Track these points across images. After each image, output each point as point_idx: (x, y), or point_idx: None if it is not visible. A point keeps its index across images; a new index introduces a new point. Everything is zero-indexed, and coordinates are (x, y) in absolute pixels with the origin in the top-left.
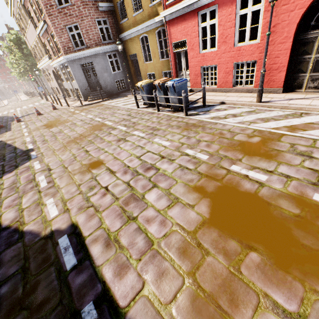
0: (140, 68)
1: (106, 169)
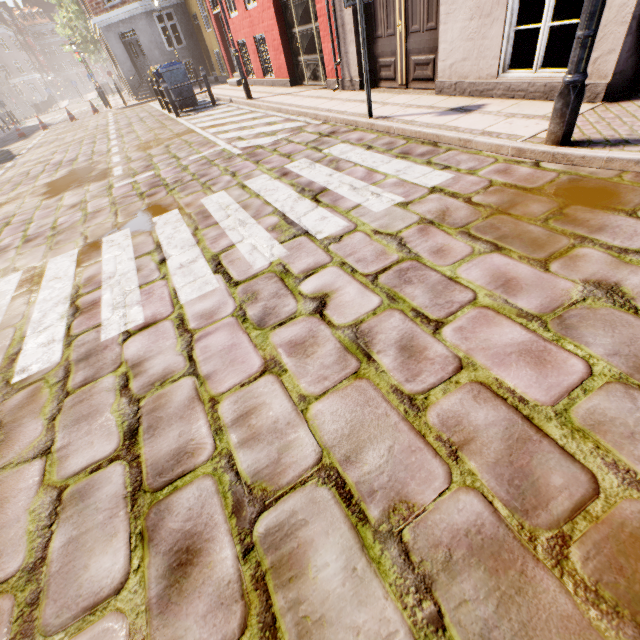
0: (206, 41)
1: (47, 163)
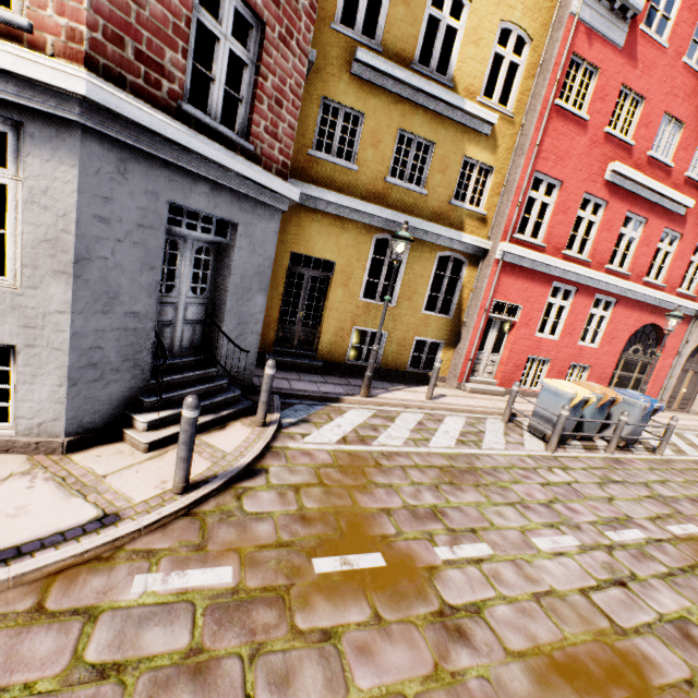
0: (332, 306)
1: None
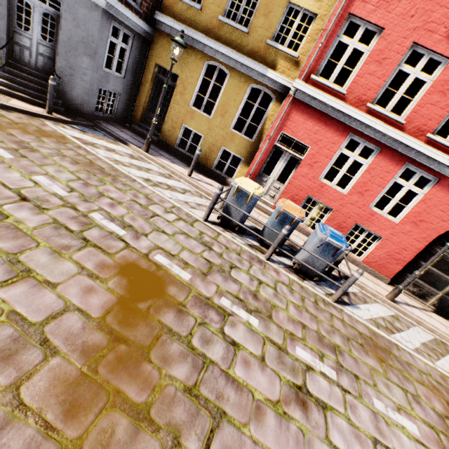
0: (172, 105)
1: None
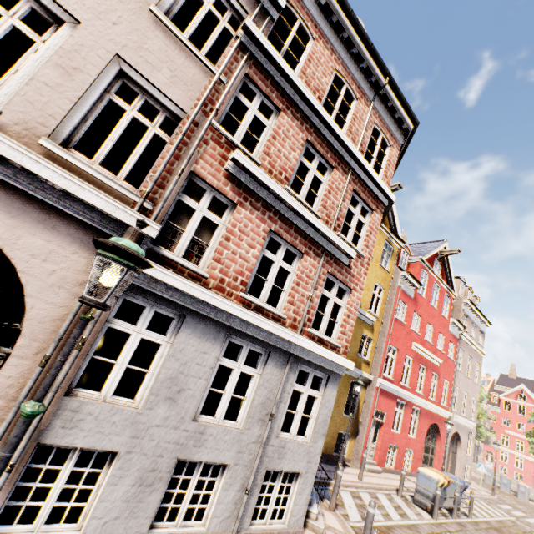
0: None
1: None
